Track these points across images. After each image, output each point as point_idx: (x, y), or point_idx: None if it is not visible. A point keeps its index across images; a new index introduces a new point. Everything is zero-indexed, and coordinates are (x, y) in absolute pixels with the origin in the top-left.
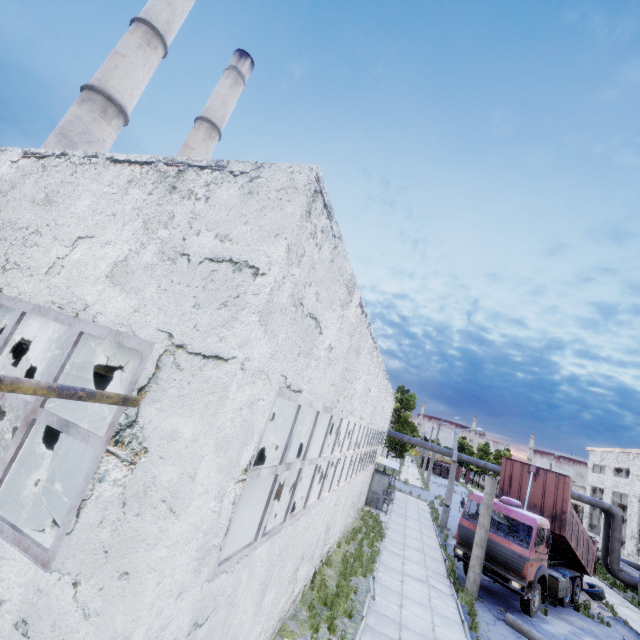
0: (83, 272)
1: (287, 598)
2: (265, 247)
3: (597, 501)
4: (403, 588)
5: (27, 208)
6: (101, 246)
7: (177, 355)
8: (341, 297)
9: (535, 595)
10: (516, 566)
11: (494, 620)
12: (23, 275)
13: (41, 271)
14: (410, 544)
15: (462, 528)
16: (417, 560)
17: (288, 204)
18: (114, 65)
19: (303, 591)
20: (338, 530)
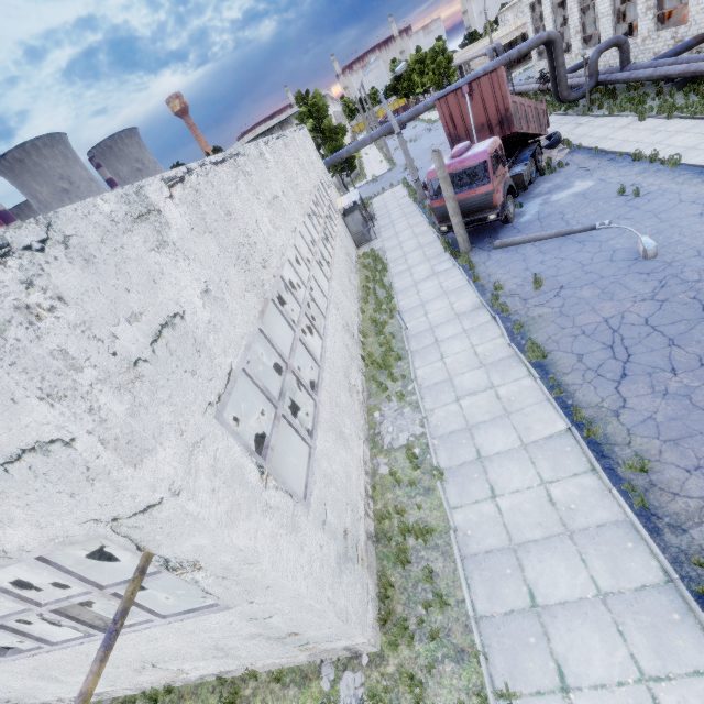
0: None
1: (358, 400)
2: (27, 419)
3: (536, 41)
4: (421, 297)
5: None
6: None
7: (124, 524)
8: (148, 244)
9: (509, 206)
10: (487, 204)
11: (488, 255)
12: None
13: None
14: (408, 250)
15: (436, 210)
16: (419, 260)
17: None
18: None
19: (364, 376)
20: (354, 308)
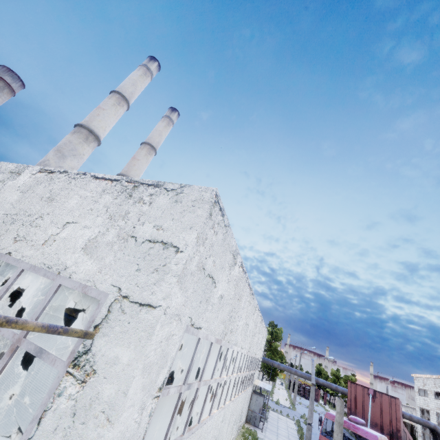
0: (67, 245)
1: None
2: (184, 234)
3: (424, 421)
4: None
5: (37, 202)
6: (81, 229)
7: (123, 303)
8: (229, 262)
9: None
10: None
11: None
12: (27, 245)
13: (39, 243)
14: None
15: None
16: None
17: (198, 209)
18: (97, 114)
19: None
20: None
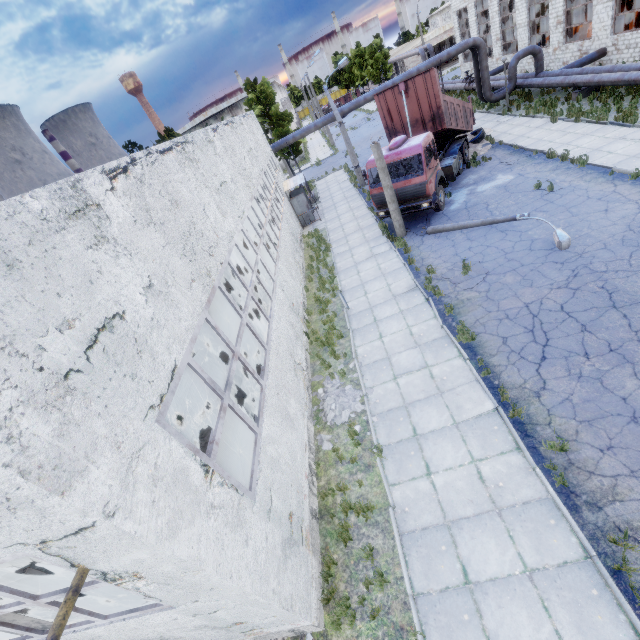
0: None
1: (302, 378)
2: None
3: (463, 45)
4: (361, 278)
5: None
6: None
7: (54, 546)
8: (85, 242)
9: (440, 195)
10: (421, 193)
11: (421, 240)
12: None
13: None
14: (349, 232)
15: (375, 197)
16: (359, 242)
17: None
18: None
19: (308, 353)
20: (299, 286)
